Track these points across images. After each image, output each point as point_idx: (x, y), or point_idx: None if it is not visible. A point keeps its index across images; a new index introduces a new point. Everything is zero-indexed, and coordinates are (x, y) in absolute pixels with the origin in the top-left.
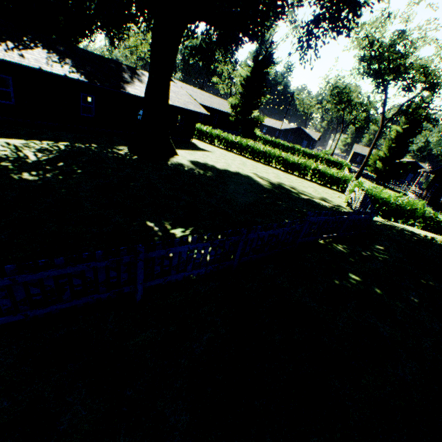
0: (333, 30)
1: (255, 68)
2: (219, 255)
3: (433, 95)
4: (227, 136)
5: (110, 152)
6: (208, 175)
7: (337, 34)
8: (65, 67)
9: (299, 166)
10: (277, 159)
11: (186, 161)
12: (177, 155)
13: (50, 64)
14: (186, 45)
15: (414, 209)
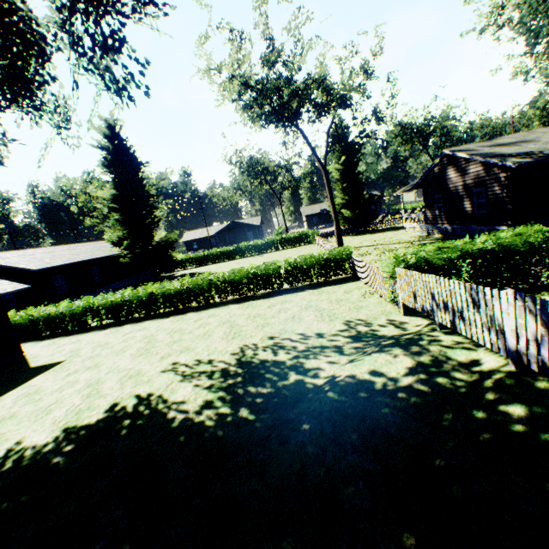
0: None
1: (118, 180)
2: None
3: (351, 109)
4: (105, 299)
5: None
6: None
7: None
8: None
9: (260, 278)
10: (216, 287)
11: None
12: None
13: None
14: None
15: (530, 245)
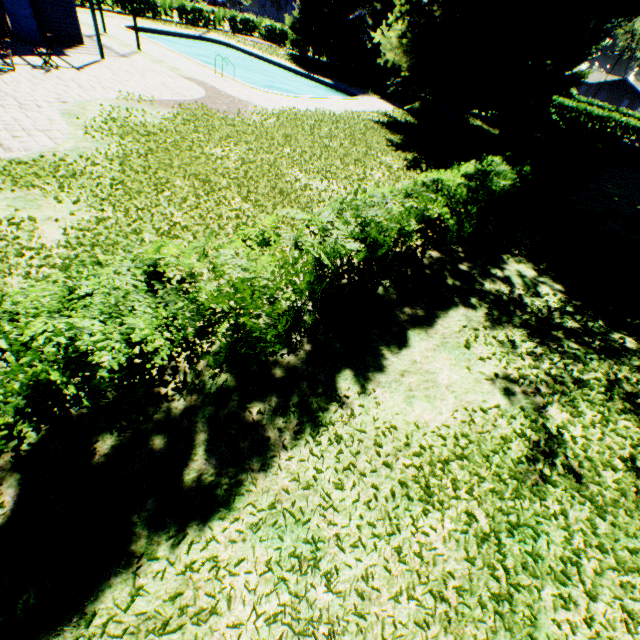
0: None
1: None
2: None
3: None
4: (562, 101)
5: None
6: None
7: None
8: None
9: (638, 131)
10: (614, 124)
11: None
12: None
13: None
14: None
15: None
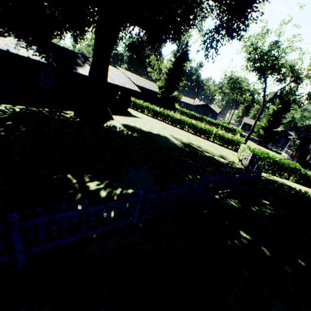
0: (228, 34)
1: (175, 62)
2: (117, 215)
3: (298, 86)
4: (154, 107)
5: (58, 115)
6: (134, 135)
7: (231, 38)
8: (30, 51)
9: (204, 131)
10: (189, 125)
11: (119, 124)
12: (113, 119)
13: (18, 48)
14: (123, 42)
15: (289, 166)
